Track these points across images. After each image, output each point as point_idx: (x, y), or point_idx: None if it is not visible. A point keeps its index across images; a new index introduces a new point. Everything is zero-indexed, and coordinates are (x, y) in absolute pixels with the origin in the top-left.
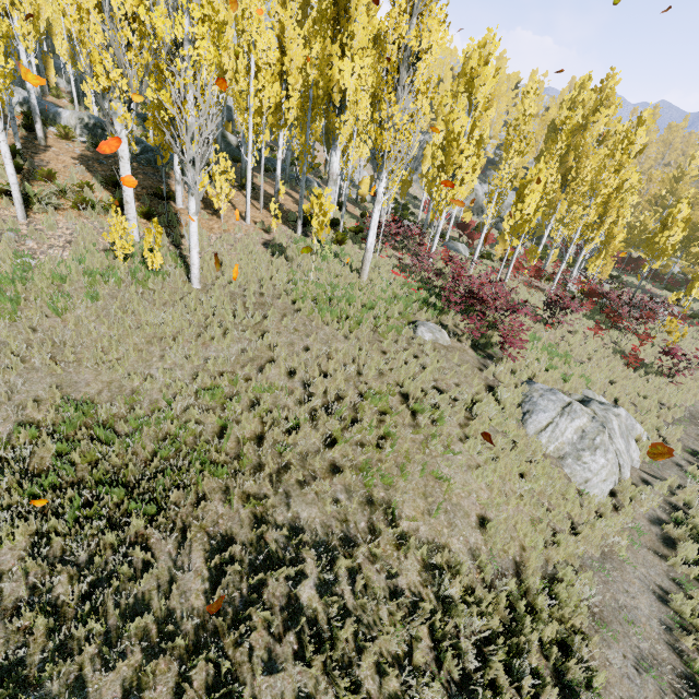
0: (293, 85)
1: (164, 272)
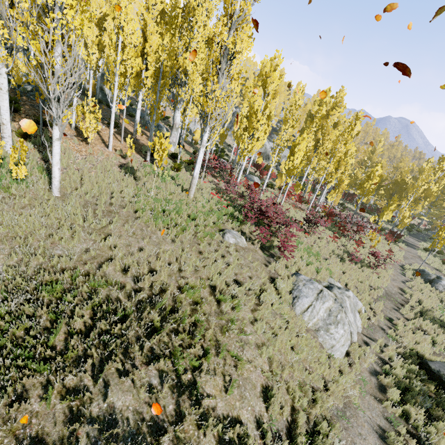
0: (151, 62)
1: (28, 181)
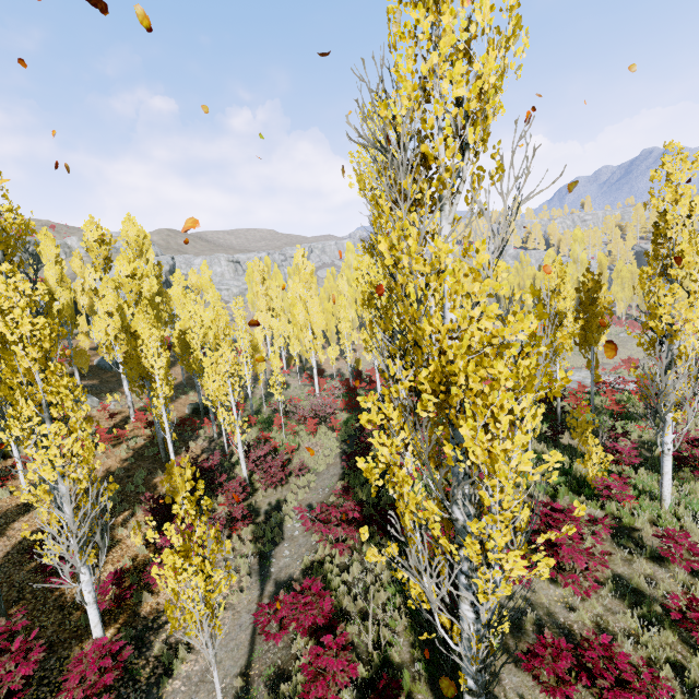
0: None
1: None
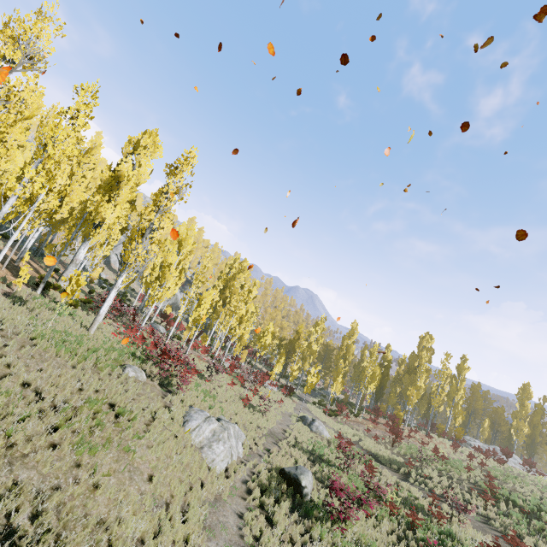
0: (68, 202)
1: None
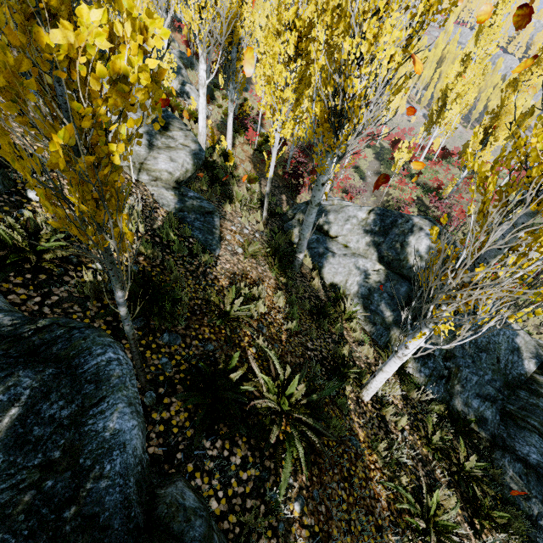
0: None
1: None
